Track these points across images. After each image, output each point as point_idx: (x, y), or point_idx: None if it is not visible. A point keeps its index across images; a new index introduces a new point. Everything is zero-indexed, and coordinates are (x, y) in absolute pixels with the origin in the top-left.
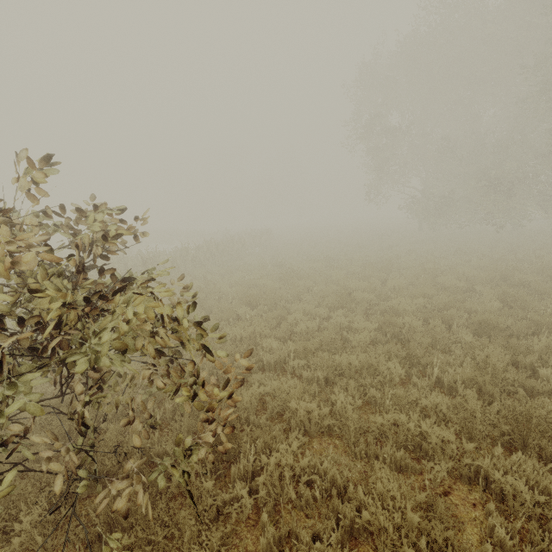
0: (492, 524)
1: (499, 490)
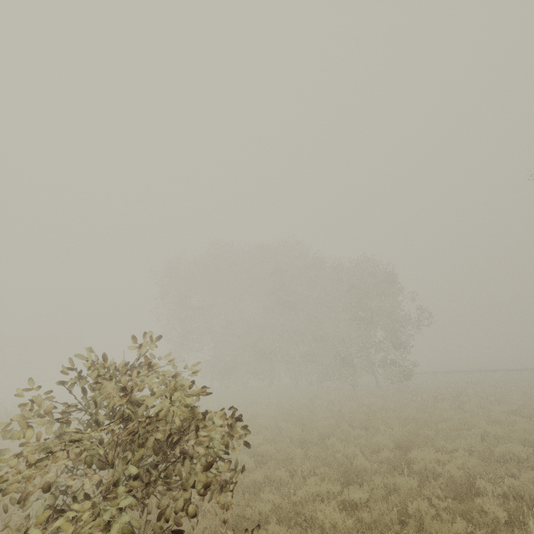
0: (360, 518)
1: (355, 505)
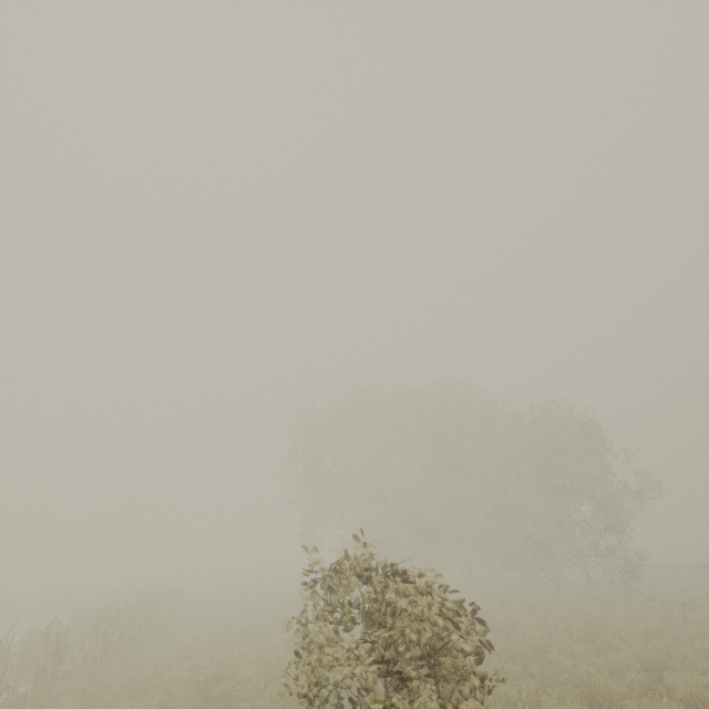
0: None
1: None
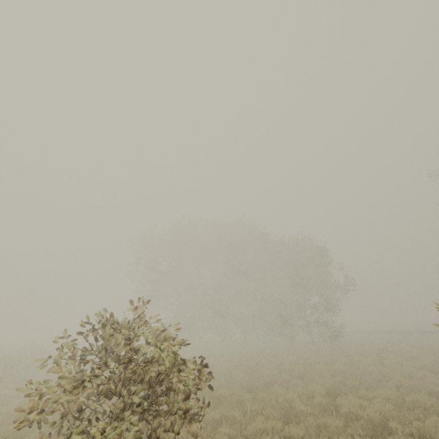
0: None
1: None
